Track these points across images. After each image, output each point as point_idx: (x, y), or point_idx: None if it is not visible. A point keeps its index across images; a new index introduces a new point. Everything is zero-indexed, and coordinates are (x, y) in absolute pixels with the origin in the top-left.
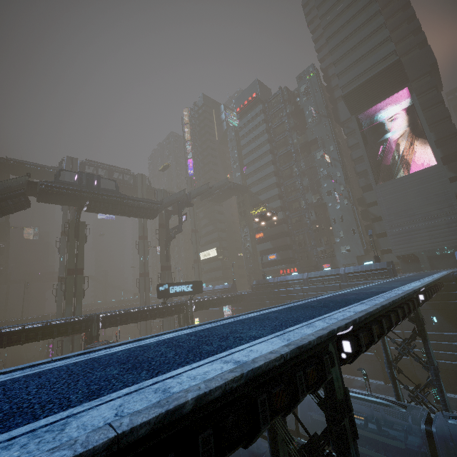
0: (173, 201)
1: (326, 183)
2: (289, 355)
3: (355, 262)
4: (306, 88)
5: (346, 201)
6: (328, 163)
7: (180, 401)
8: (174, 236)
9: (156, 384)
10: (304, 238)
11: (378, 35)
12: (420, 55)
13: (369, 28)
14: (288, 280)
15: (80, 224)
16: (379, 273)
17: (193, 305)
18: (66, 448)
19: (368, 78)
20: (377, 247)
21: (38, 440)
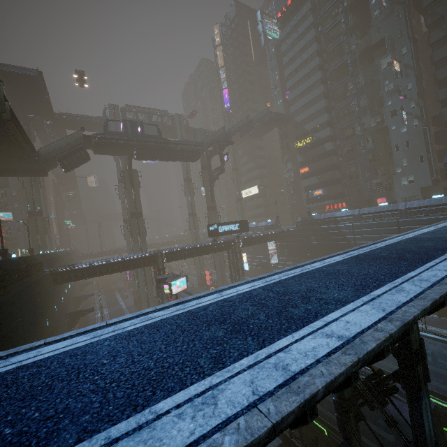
0: (213, 141)
1: (391, 101)
2: (397, 334)
3: (418, 194)
4: None
5: (416, 121)
6: (396, 73)
7: (312, 389)
8: (217, 177)
9: (270, 358)
10: (356, 171)
11: None
12: None
13: None
14: (337, 217)
15: (132, 172)
16: None
17: (240, 242)
18: (235, 433)
19: None
20: None
21: (202, 413)
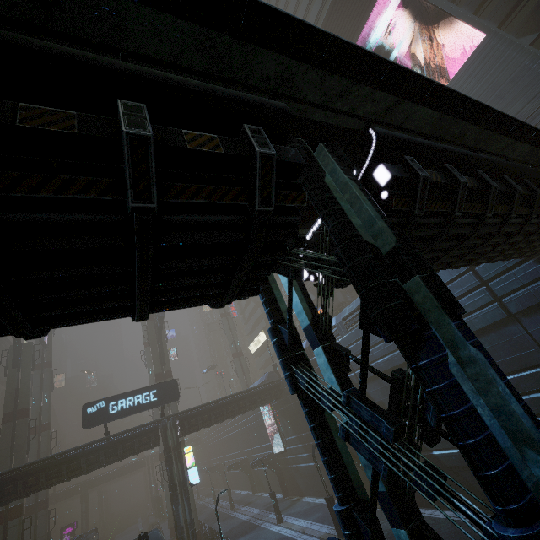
0: None
1: None
2: None
3: None
4: None
5: None
6: None
7: None
8: (160, 326)
9: None
10: None
11: None
12: None
13: None
14: None
15: (23, 347)
16: None
17: (180, 424)
18: None
19: (329, 5)
20: None
21: None
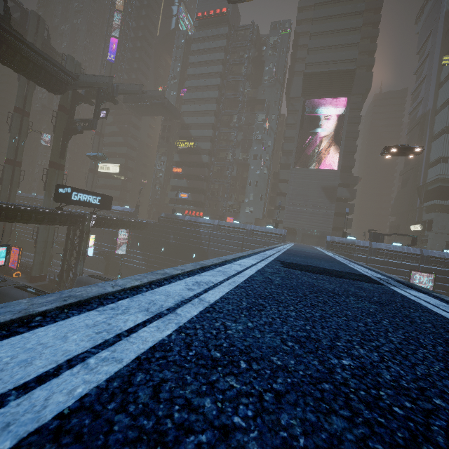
0: (92, 84)
1: (257, 147)
2: None
3: (252, 222)
4: (276, 41)
5: (266, 170)
6: (265, 129)
7: None
8: (81, 131)
9: None
10: (219, 189)
11: (352, 35)
12: (365, 76)
13: (350, 22)
14: (199, 222)
15: None
16: (276, 236)
17: (93, 220)
18: None
19: (329, 70)
20: (272, 216)
21: None
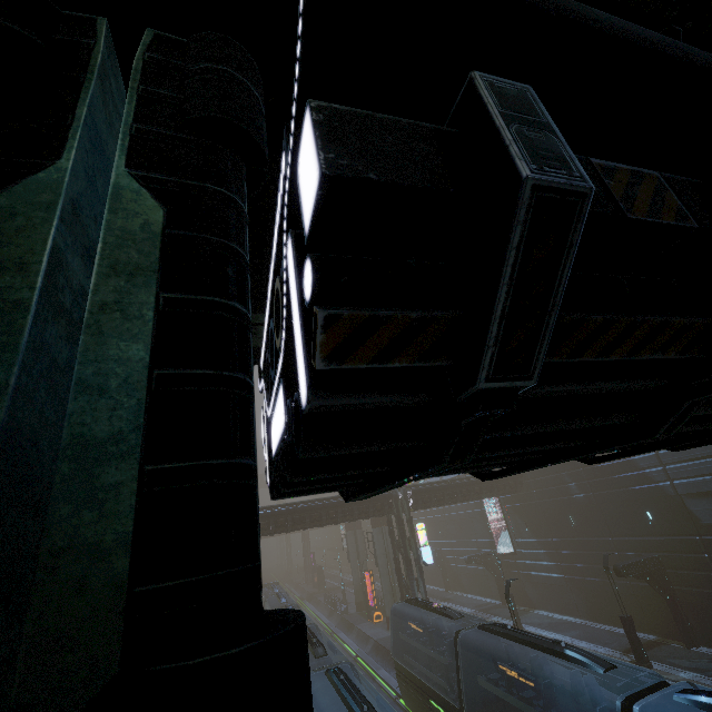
0: None
1: None
2: None
3: None
4: None
5: None
6: None
7: None
8: None
9: None
10: None
11: None
12: None
13: None
14: None
15: None
16: None
17: (410, 497)
18: None
19: None
20: None
21: None
